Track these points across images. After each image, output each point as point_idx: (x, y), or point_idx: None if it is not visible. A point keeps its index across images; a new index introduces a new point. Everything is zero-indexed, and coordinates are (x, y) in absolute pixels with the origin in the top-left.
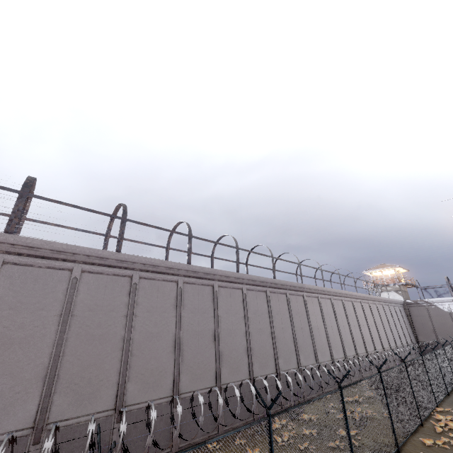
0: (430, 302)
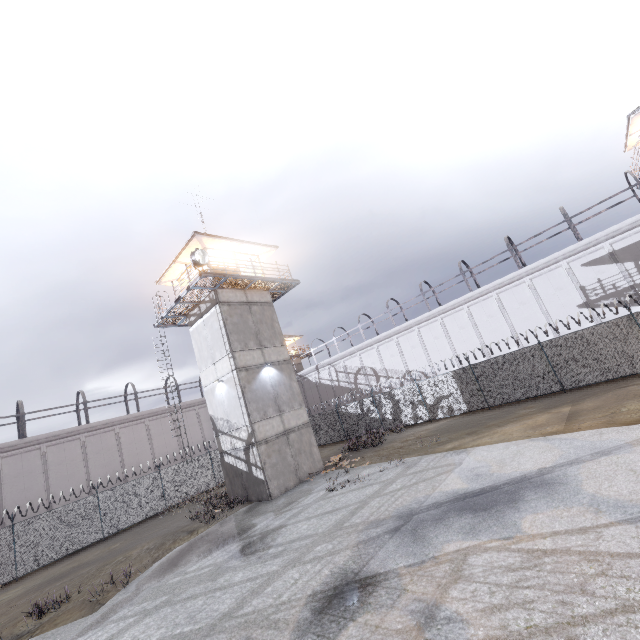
0: (303, 375)
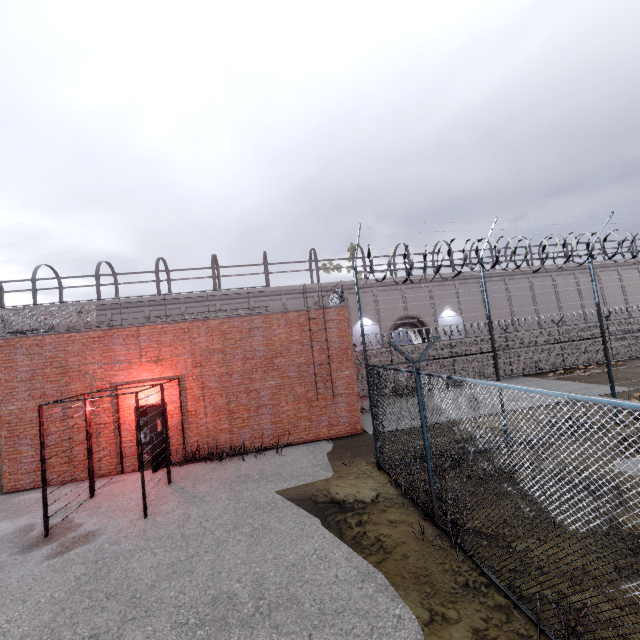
0: None
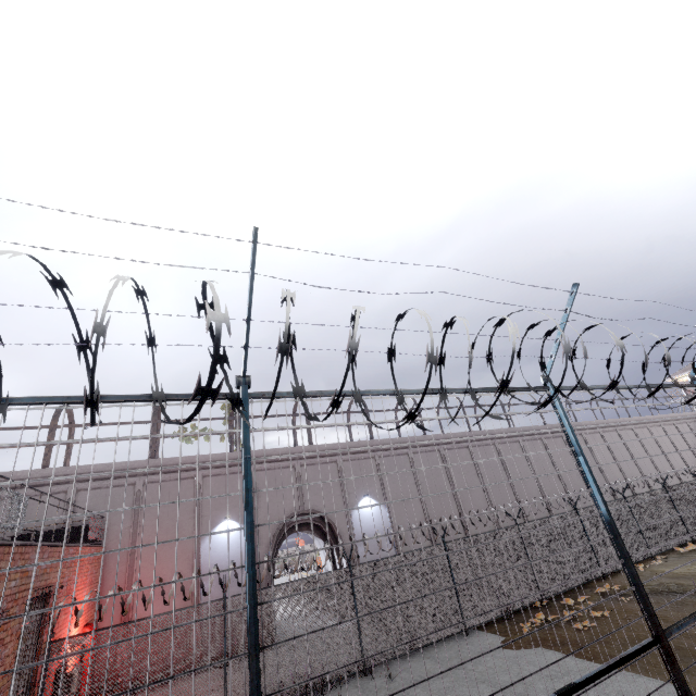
0: None
